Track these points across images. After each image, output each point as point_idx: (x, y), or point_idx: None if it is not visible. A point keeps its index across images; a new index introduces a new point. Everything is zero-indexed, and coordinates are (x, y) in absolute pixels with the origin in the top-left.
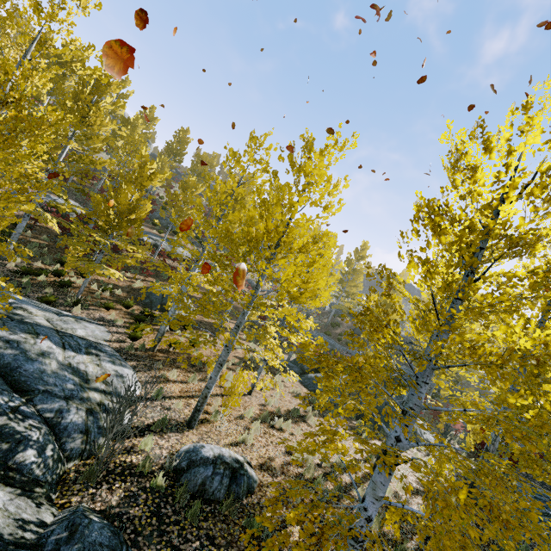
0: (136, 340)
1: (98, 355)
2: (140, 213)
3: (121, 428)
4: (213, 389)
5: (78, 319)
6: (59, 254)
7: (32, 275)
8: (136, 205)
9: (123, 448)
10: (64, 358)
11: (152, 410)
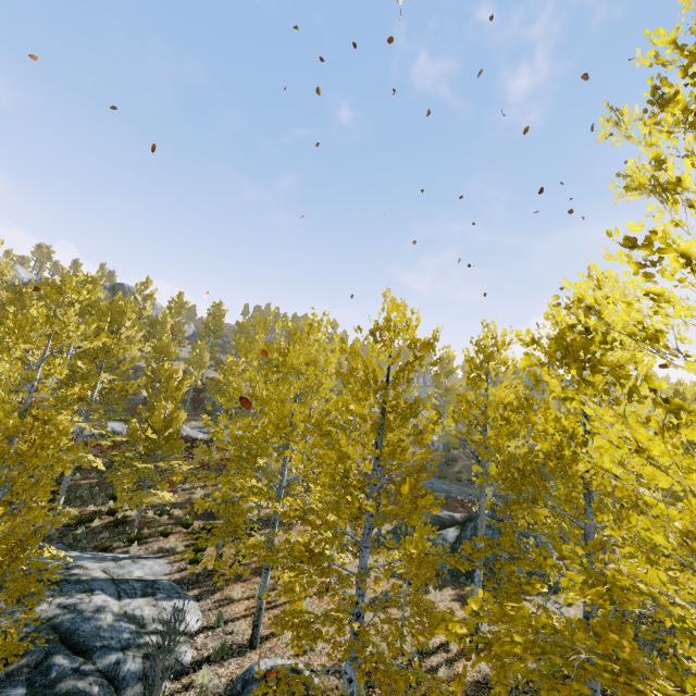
0: (198, 564)
1: (155, 594)
2: (177, 424)
3: (180, 666)
4: (284, 596)
5: (136, 559)
6: (111, 488)
7: (86, 522)
8: (170, 419)
9: (182, 686)
10: (119, 608)
11: (213, 639)
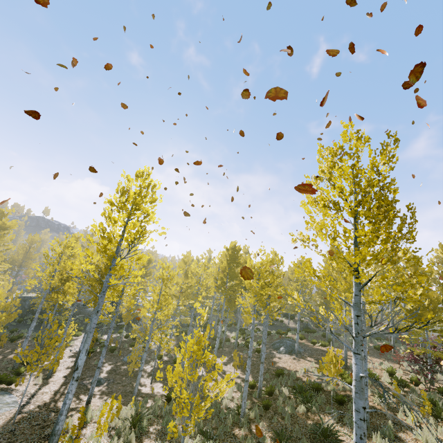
0: None
1: None
2: None
3: None
4: None
5: None
6: None
7: None
8: None
9: None
10: None
11: None
